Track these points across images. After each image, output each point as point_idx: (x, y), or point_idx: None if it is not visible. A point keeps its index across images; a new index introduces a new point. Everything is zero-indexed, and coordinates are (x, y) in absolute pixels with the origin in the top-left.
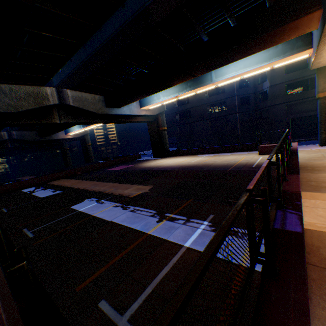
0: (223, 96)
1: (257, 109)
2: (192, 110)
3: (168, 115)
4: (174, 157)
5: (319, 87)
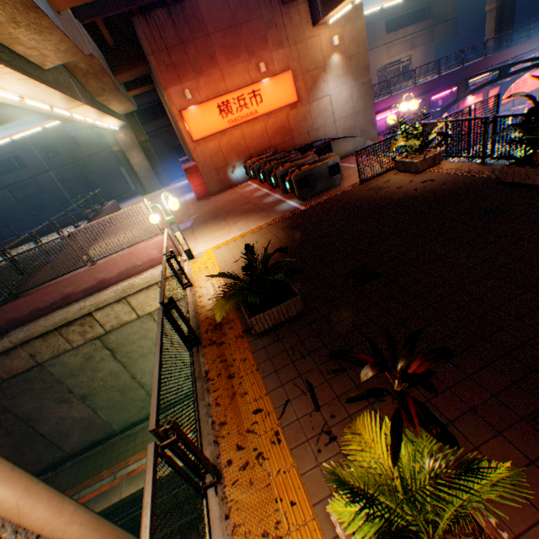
0: (10, 147)
1: (79, 160)
2: None
3: None
4: None
5: (111, 141)
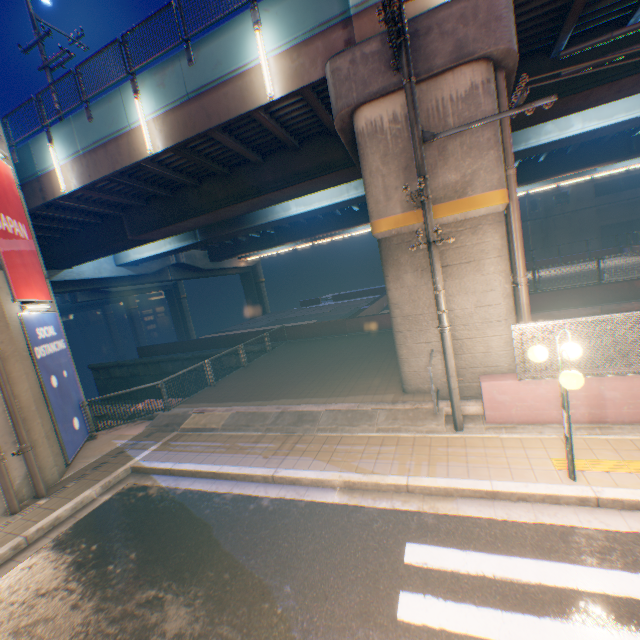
0: None
1: (549, 216)
2: None
3: None
4: None
5: None
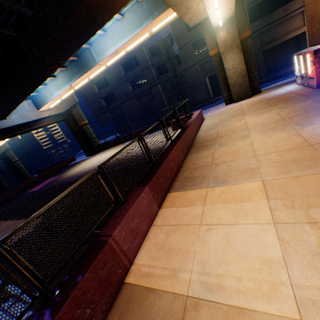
0: (139, 68)
1: (177, 75)
2: (115, 91)
3: (93, 103)
4: (105, 151)
5: (208, 44)
